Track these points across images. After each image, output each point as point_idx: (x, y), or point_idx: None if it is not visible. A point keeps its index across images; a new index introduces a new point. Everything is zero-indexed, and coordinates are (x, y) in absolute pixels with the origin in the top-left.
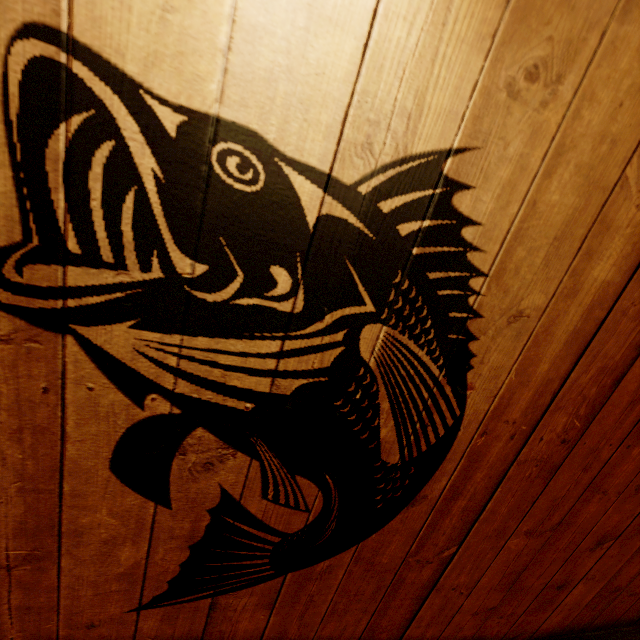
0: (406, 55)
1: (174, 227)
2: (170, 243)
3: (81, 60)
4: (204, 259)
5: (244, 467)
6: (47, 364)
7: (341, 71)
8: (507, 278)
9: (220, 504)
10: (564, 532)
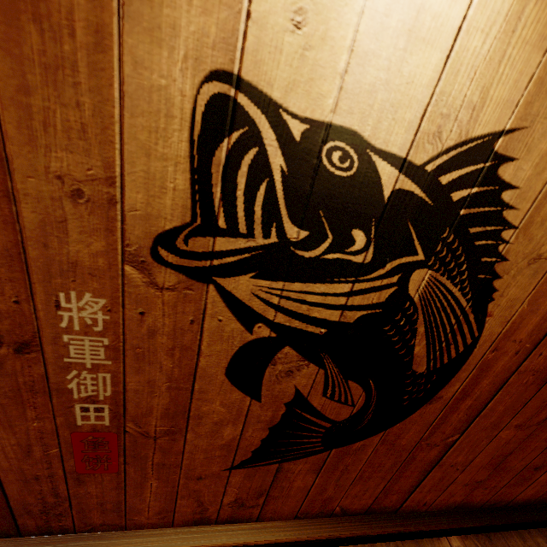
0: (479, 60)
1: (289, 206)
2: (285, 217)
3: (243, 92)
4: (306, 227)
5: (313, 374)
6: (195, 304)
7: (426, 78)
8: (533, 229)
9: (293, 399)
10: None
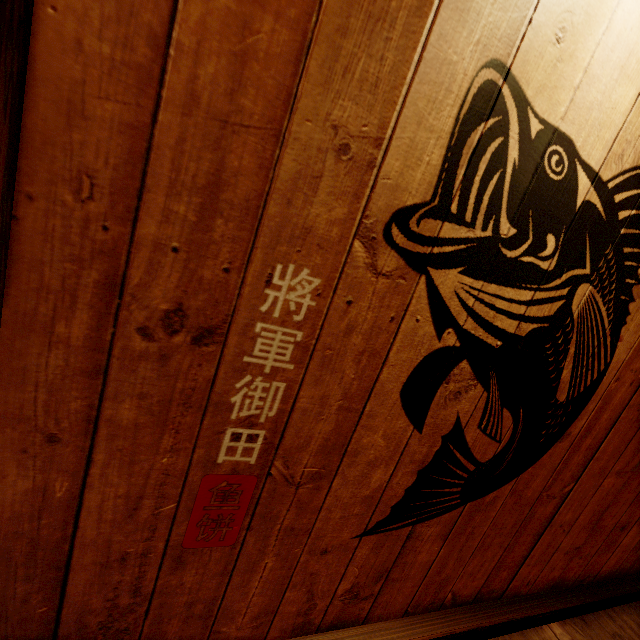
0: None
1: (510, 200)
2: (503, 211)
3: (508, 85)
4: (516, 225)
5: (477, 398)
6: (402, 297)
7: (623, 108)
8: None
9: (451, 431)
10: (638, 473)
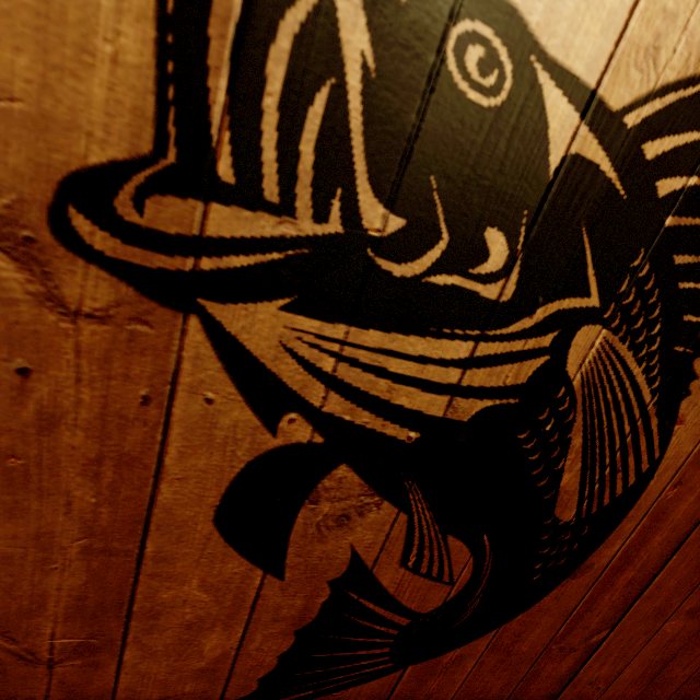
0: None
1: (372, 153)
2: (362, 179)
3: None
4: (402, 209)
5: (387, 522)
6: (154, 359)
7: None
8: None
9: (346, 573)
10: None
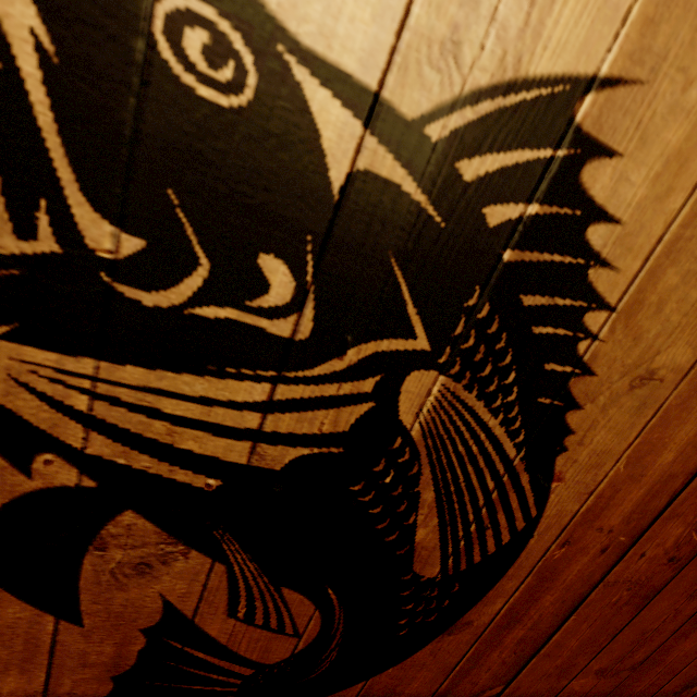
0: None
1: (79, 158)
2: (72, 189)
3: None
4: (137, 227)
5: (201, 572)
6: None
7: None
8: (643, 317)
9: (162, 622)
10: (646, 672)
